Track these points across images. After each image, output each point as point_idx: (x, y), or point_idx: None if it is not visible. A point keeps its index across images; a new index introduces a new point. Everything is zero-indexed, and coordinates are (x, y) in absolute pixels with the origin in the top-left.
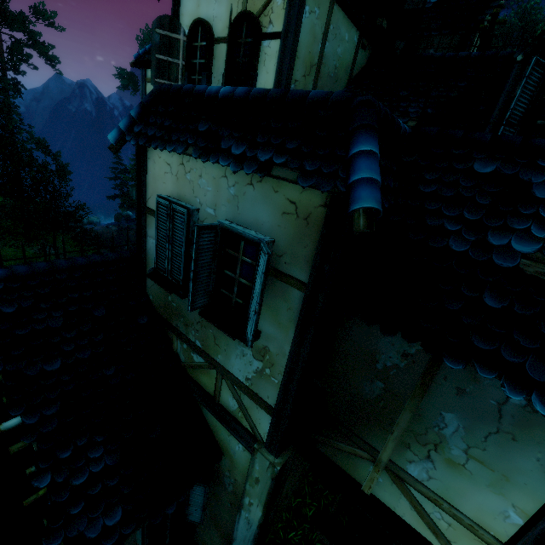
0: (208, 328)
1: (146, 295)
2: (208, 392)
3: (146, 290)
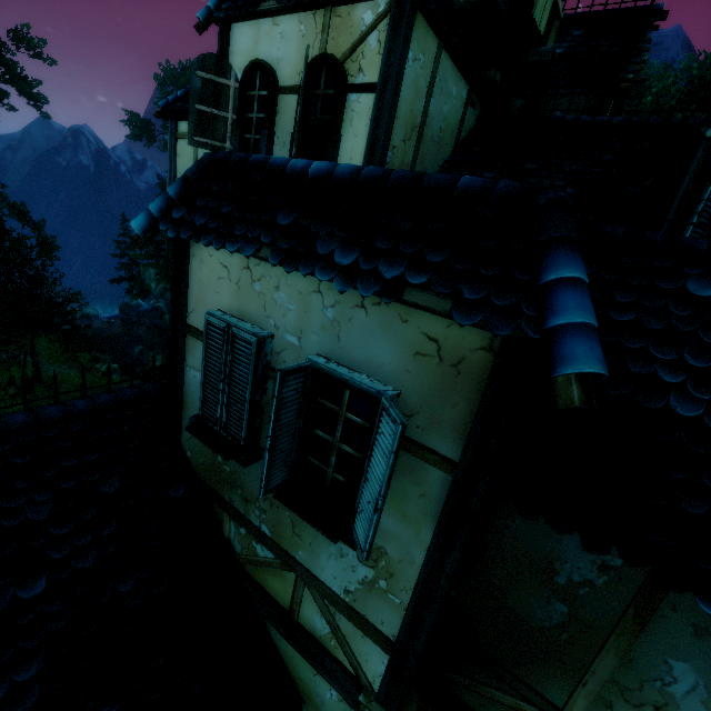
0: (282, 508)
1: (182, 450)
2: (279, 602)
3: (180, 443)
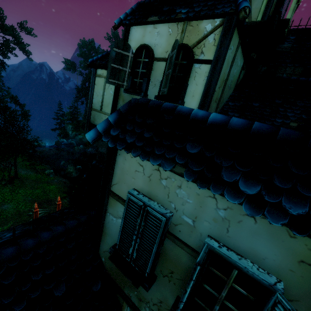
0: None
1: (99, 256)
2: None
3: (98, 252)
